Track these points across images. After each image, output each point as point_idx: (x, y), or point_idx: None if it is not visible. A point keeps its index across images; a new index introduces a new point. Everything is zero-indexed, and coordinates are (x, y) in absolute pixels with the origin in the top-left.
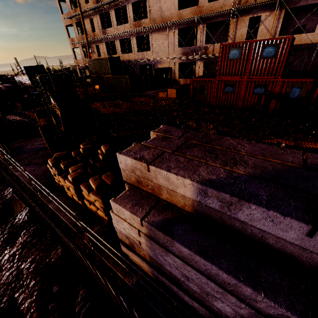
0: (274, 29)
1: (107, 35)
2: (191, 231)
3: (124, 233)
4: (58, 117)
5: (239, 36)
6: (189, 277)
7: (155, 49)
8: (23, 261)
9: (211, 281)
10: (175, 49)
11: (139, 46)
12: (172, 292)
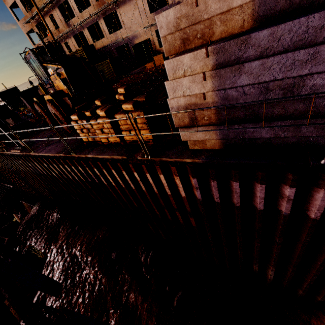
0: None
1: (72, 26)
2: (261, 28)
3: (183, 104)
4: (64, 77)
5: None
6: (269, 81)
7: (127, 25)
8: (72, 248)
9: (299, 49)
10: (147, 17)
11: (109, 28)
12: (245, 146)
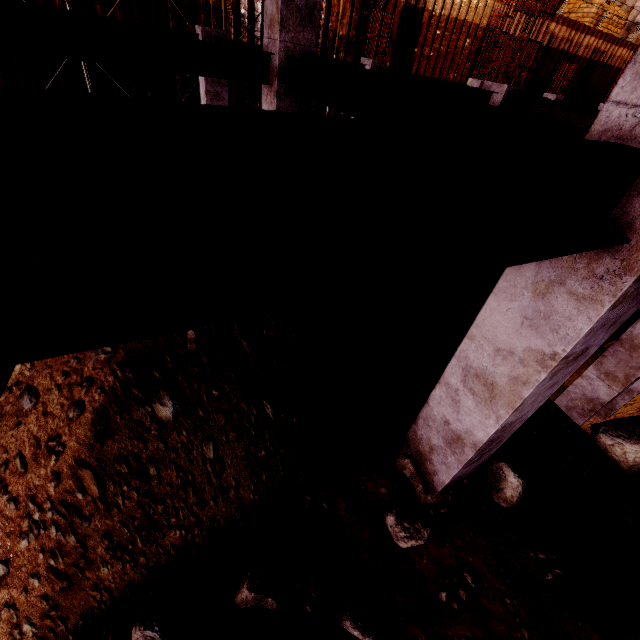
0: None
1: None
2: None
3: None
4: None
5: None
6: None
7: None
8: None
9: None
10: None
11: None
12: None
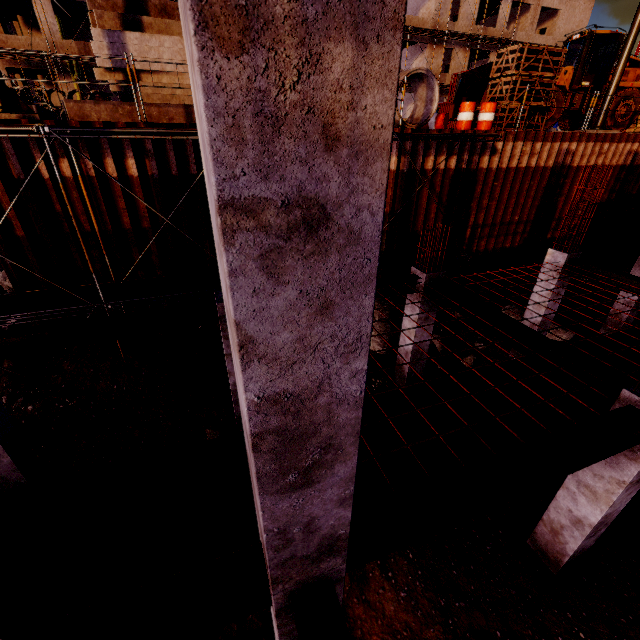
0: (463, 67)
1: None
2: None
3: None
4: None
5: (436, 67)
6: None
7: None
8: None
9: None
10: None
11: None
12: None
